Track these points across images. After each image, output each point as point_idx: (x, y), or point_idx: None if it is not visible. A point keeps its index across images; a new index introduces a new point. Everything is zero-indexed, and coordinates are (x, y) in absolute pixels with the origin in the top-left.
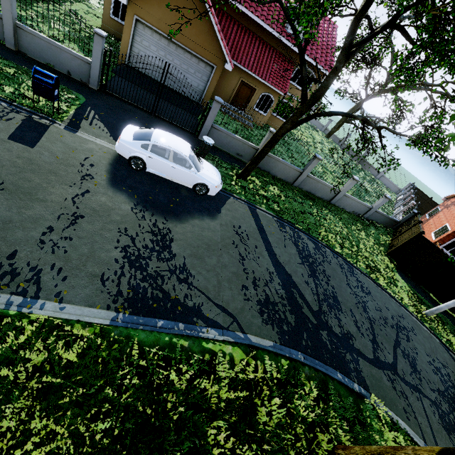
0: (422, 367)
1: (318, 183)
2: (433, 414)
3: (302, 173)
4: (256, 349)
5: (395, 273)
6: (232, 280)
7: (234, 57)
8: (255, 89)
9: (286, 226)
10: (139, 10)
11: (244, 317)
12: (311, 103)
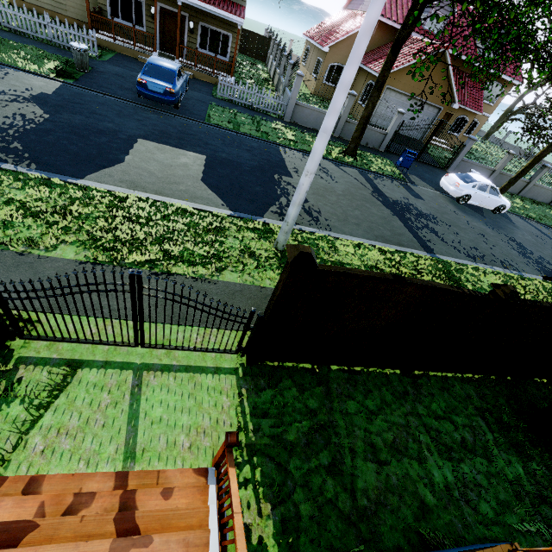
0: None
1: (541, 189)
2: None
3: (529, 183)
4: None
5: None
6: None
7: None
8: (451, 115)
9: (548, 228)
10: (391, 80)
11: None
12: None
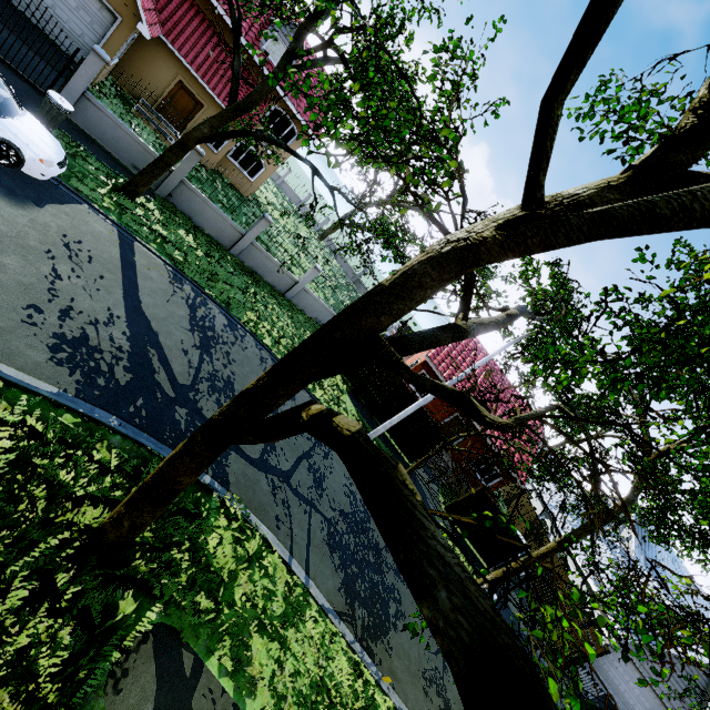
0: (332, 485)
1: (268, 259)
2: (320, 530)
3: (244, 236)
4: (8, 385)
5: (345, 395)
6: (9, 290)
7: (171, 36)
8: (203, 105)
9: (187, 284)
10: None
11: (7, 340)
12: (240, 108)
